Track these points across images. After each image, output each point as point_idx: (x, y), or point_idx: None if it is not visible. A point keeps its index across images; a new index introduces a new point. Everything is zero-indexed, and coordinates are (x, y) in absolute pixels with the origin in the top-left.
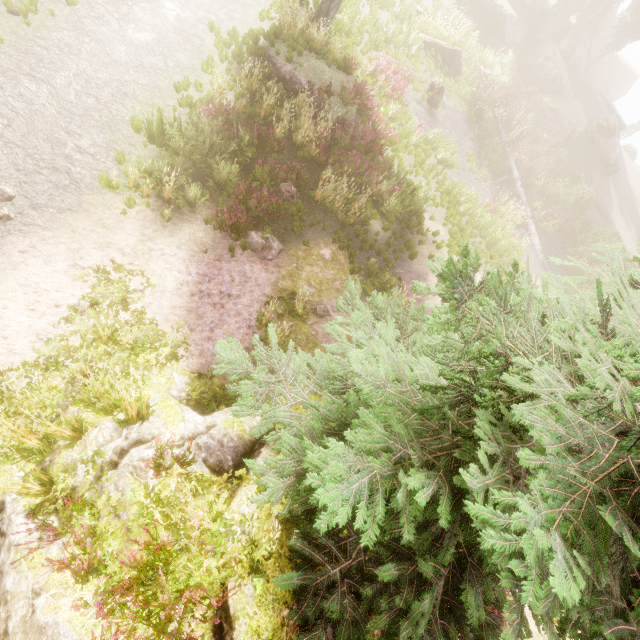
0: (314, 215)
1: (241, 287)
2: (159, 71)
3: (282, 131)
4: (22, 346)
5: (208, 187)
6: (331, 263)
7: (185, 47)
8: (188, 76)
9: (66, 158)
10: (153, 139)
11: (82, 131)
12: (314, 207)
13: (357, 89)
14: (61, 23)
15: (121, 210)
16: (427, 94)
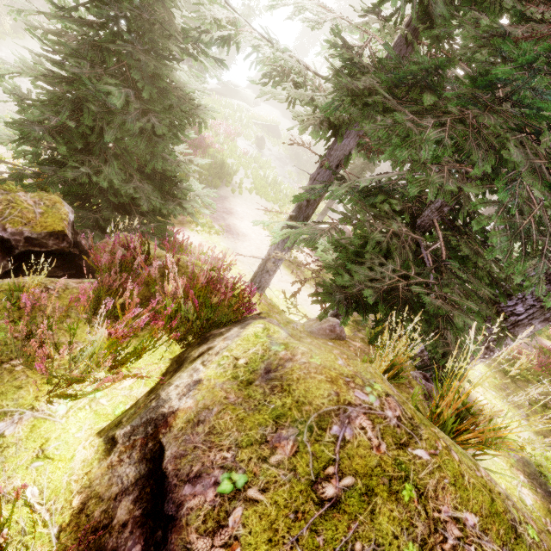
0: None
1: None
2: None
3: None
4: None
5: None
6: None
7: None
8: None
9: None
10: None
11: None
12: None
13: None
14: None
15: None
16: (255, 142)
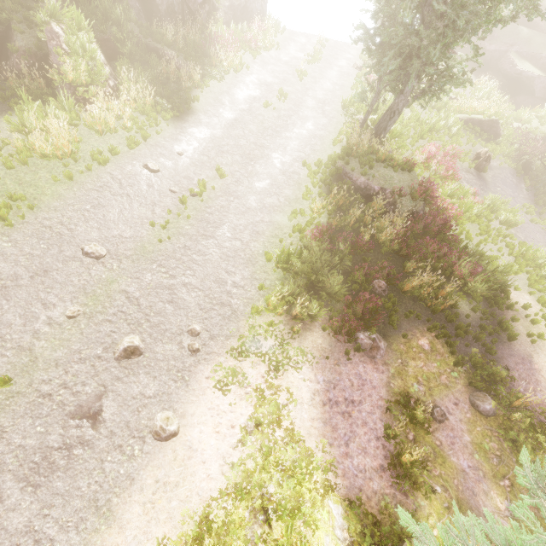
0: (405, 304)
1: (360, 391)
2: (275, 208)
3: (369, 236)
4: (215, 470)
5: (320, 296)
6: (431, 354)
7: (289, 183)
8: (294, 205)
9: (228, 293)
10: (280, 266)
11: (235, 269)
12: (403, 296)
13: (425, 188)
14: (218, 192)
15: (264, 329)
16: (473, 162)
